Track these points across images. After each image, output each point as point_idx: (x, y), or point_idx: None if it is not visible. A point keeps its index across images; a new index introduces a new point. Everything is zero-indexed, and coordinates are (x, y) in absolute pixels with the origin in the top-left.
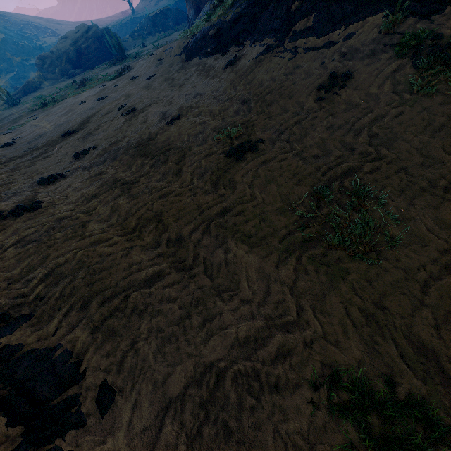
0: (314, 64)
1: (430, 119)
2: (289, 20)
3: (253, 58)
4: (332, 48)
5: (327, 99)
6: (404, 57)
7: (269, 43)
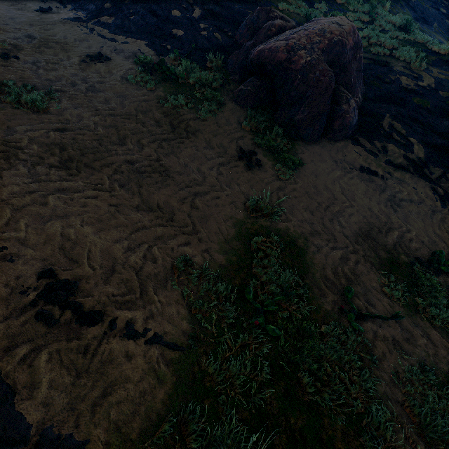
0: (97, 44)
1: (124, 92)
2: (100, 12)
3: (63, 18)
4: (113, 43)
5: (88, 64)
6: (139, 66)
7: (81, 17)
